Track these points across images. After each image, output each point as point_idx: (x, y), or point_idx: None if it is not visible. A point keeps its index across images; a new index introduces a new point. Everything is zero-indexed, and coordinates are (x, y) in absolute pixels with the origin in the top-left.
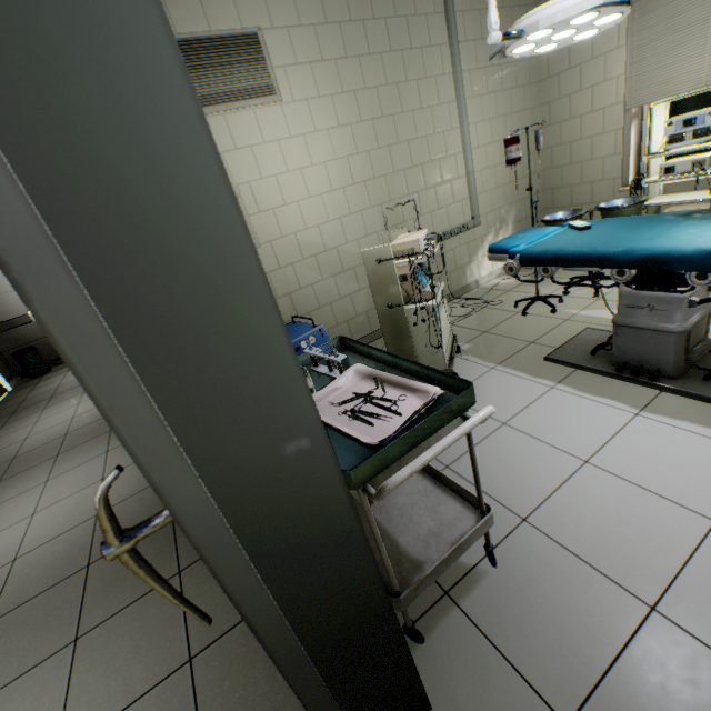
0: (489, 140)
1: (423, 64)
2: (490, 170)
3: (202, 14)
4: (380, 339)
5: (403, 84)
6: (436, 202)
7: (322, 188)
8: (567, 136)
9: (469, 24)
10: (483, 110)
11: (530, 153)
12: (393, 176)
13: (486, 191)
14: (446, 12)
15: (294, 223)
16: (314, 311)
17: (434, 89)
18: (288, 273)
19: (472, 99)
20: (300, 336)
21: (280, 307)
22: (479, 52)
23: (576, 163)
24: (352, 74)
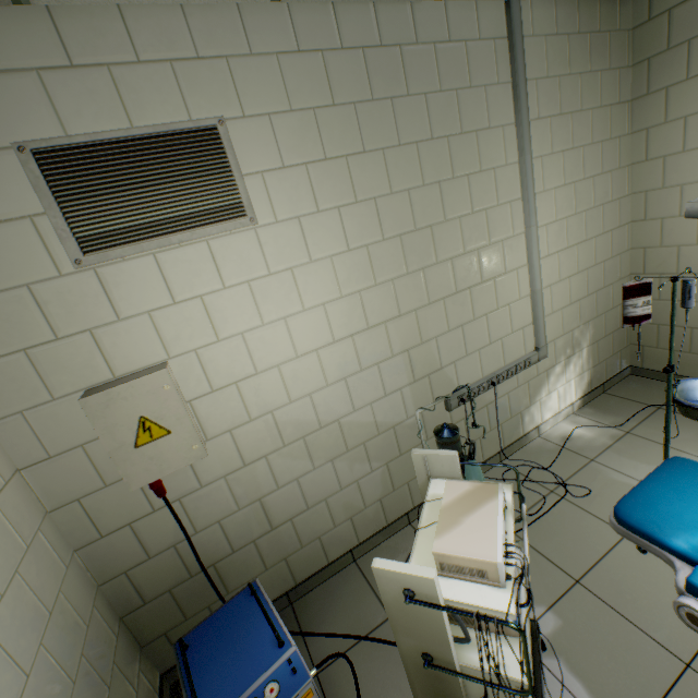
0: (563, 244)
1: (478, 153)
2: (562, 282)
3: (117, 102)
4: (399, 534)
5: (448, 182)
6: (487, 335)
7: (319, 340)
8: (673, 236)
9: (544, 96)
10: (557, 206)
11: (614, 255)
12: (428, 308)
13: (555, 310)
14: (513, 81)
15: (272, 397)
16: (300, 514)
17: (492, 185)
18: (258, 470)
19: (543, 193)
20: (248, 686)
21: (244, 520)
22: (555, 132)
23: (686, 274)
24: (372, 175)
